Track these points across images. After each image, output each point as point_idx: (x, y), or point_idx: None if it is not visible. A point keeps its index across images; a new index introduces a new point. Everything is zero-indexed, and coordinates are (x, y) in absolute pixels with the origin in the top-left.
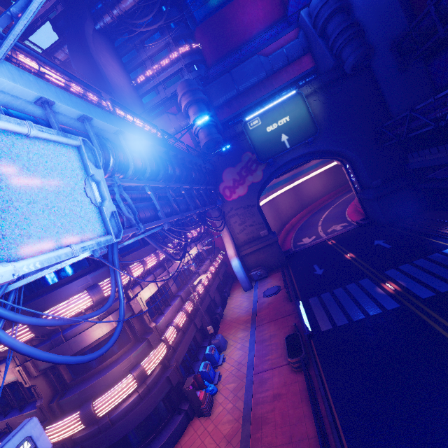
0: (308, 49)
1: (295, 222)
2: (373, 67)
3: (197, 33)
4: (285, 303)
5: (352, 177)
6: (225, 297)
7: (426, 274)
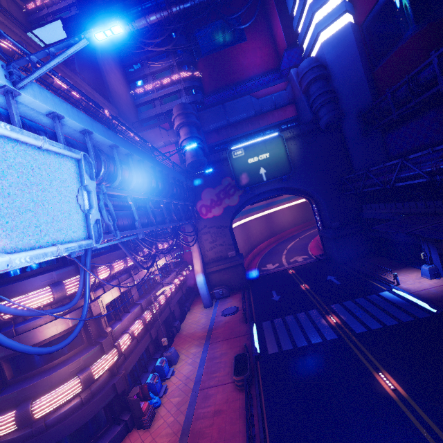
0: (293, 100)
1: (263, 247)
2: (343, 128)
3: (200, 63)
4: (241, 324)
5: (316, 216)
6: (185, 311)
7: (363, 312)
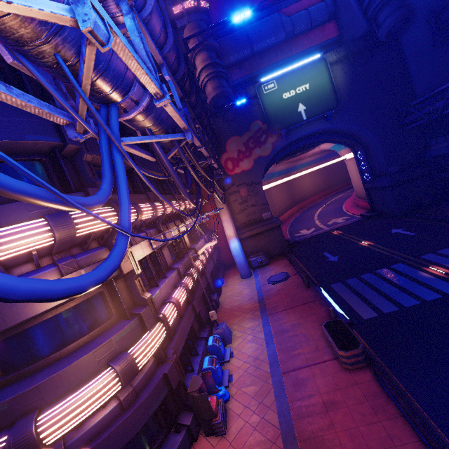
0: (334, 15)
1: (286, 217)
2: (403, 42)
3: None
4: (301, 289)
5: (362, 165)
6: (219, 284)
7: None
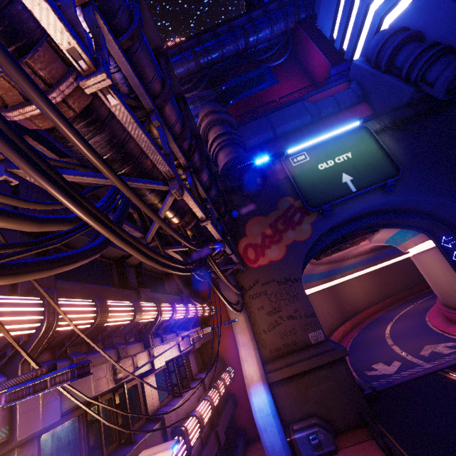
0: (363, 97)
1: (338, 337)
2: None
3: (230, 109)
4: None
5: (455, 256)
6: None
7: None
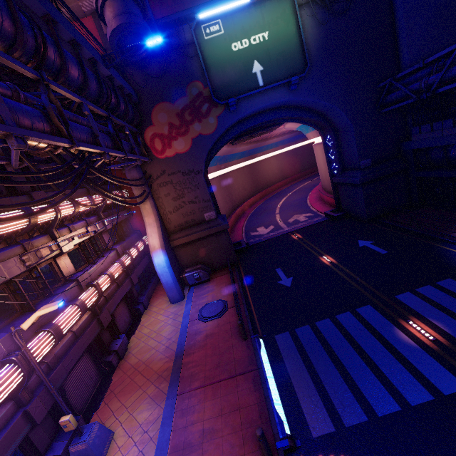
0: None
1: (247, 206)
2: None
3: None
4: (235, 341)
5: (331, 154)
6: (139, 311)
7: None
